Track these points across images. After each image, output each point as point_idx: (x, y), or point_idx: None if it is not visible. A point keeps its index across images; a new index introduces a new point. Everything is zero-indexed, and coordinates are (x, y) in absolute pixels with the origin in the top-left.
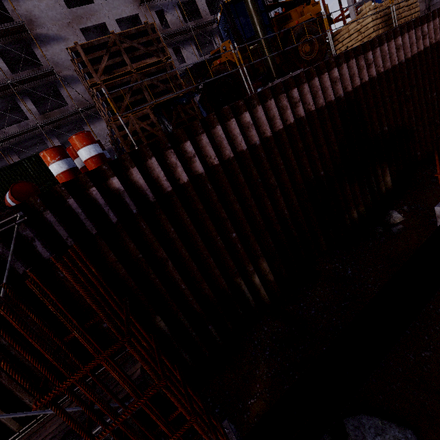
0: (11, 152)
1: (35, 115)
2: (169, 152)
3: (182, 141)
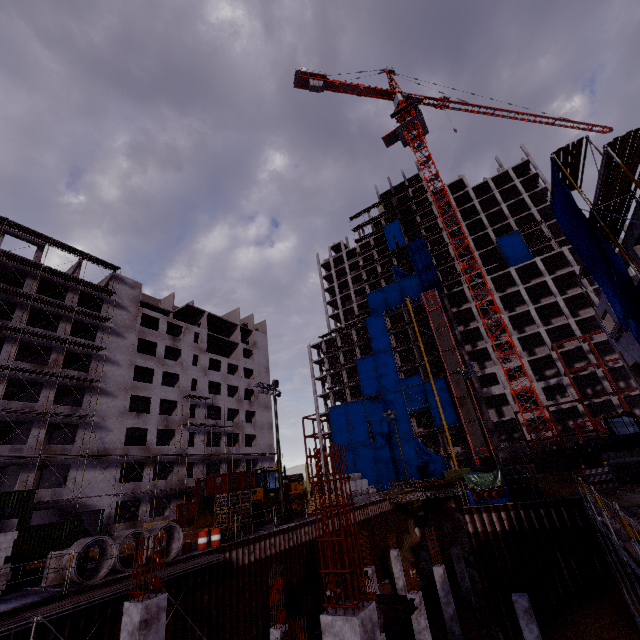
0: None
1: (37, 443)
2: (246, 547)
3: (251, 543)
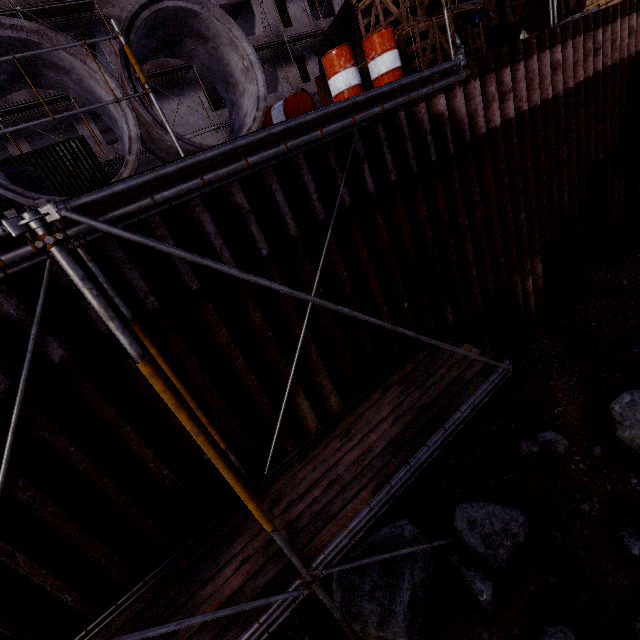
0: (17, 136)
1: None
2: (491, 78)
3: (502, 65)
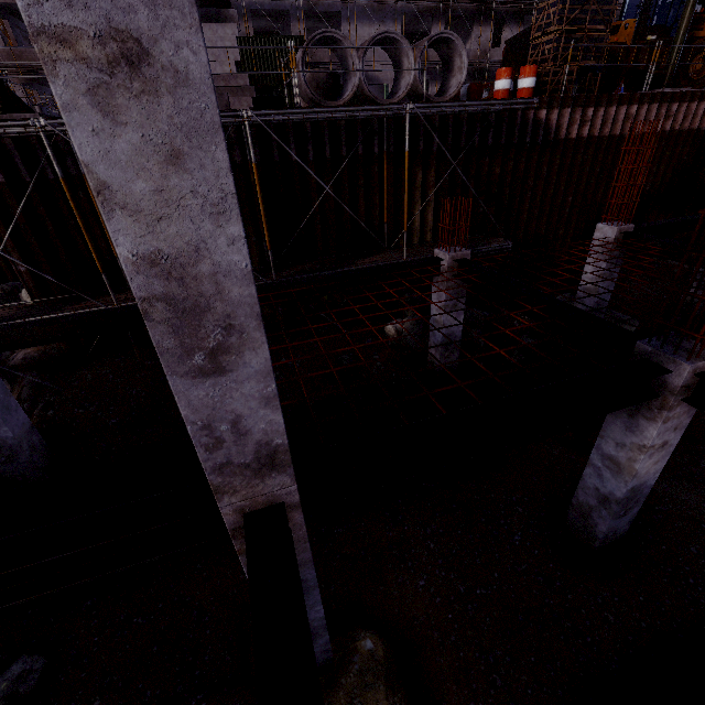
0: (247, 15)
1: None
2: (579, 110)
3: (589, 105)
